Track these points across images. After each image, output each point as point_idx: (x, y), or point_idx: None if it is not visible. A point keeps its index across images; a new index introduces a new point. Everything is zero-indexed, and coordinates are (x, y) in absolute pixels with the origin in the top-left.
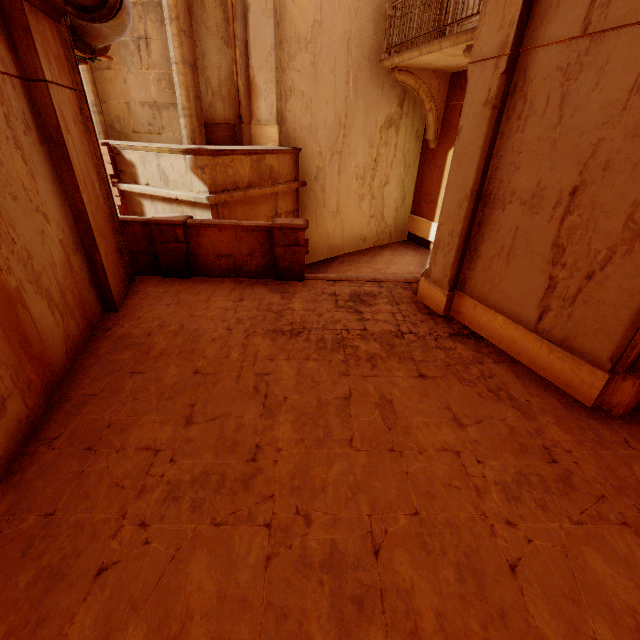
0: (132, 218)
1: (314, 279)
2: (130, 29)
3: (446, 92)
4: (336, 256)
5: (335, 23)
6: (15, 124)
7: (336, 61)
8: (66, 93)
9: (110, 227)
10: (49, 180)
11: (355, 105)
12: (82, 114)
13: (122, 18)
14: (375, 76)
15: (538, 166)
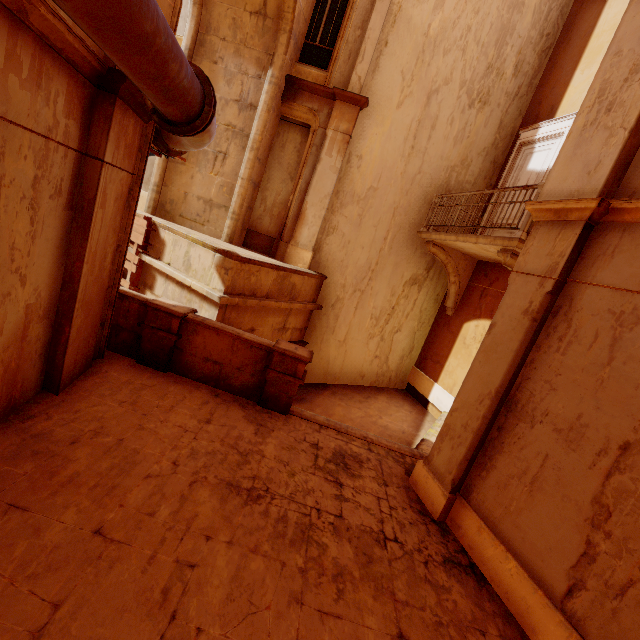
0: (134, 294)
1: (299, 416)
2: (215, 144)
3: (471, 273)
4: (330, 384)
5: (388, 193)
6: (44, 187)
7: (380, 220)
8: (121, 175)
9: (102, 299)
10: (54, 243)
11: (387, 257)
12: (130, 194)
13: (203, 138)
14: (411, 241)
15: (580, 398)
